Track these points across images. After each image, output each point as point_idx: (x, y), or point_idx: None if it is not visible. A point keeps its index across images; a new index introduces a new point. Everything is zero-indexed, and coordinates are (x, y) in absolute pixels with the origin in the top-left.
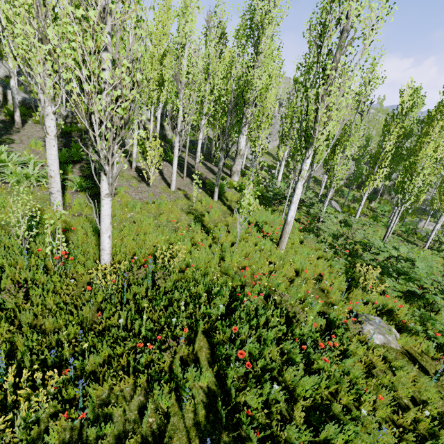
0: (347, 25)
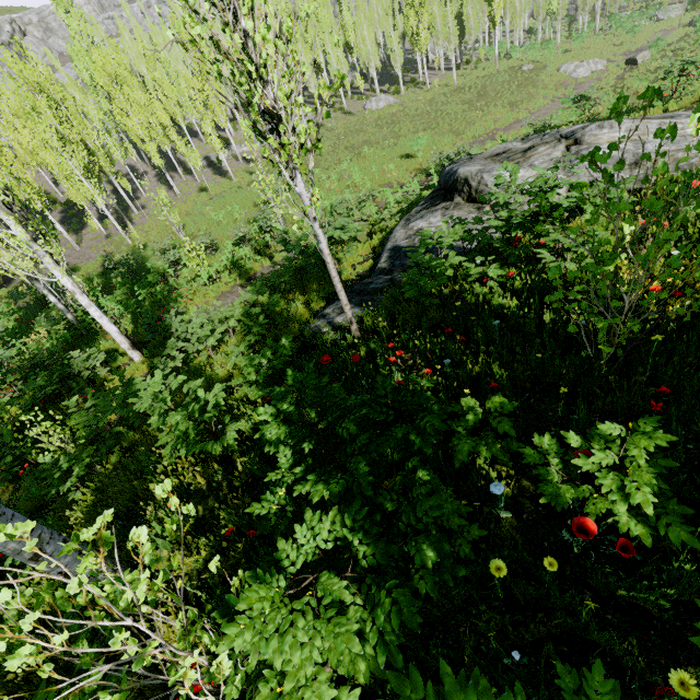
0: None
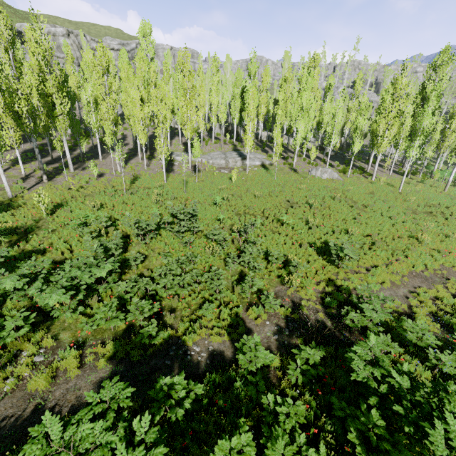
0: None
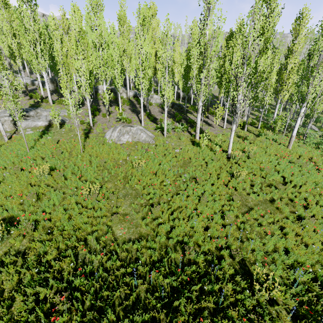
0: (322, 52)
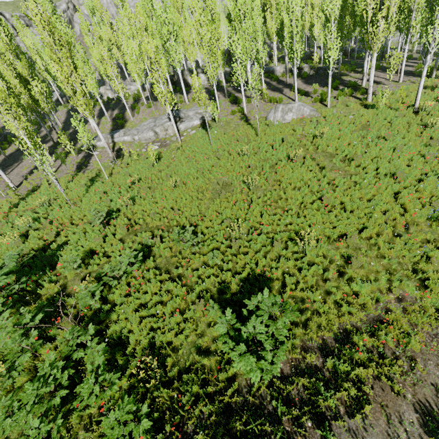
0: None
